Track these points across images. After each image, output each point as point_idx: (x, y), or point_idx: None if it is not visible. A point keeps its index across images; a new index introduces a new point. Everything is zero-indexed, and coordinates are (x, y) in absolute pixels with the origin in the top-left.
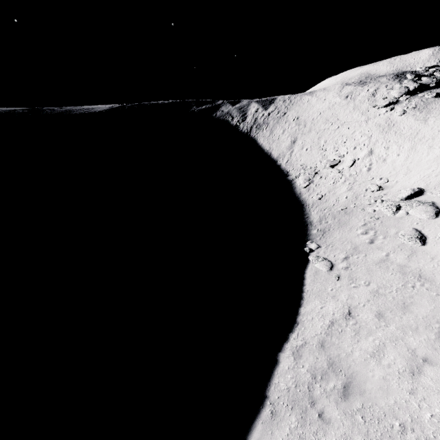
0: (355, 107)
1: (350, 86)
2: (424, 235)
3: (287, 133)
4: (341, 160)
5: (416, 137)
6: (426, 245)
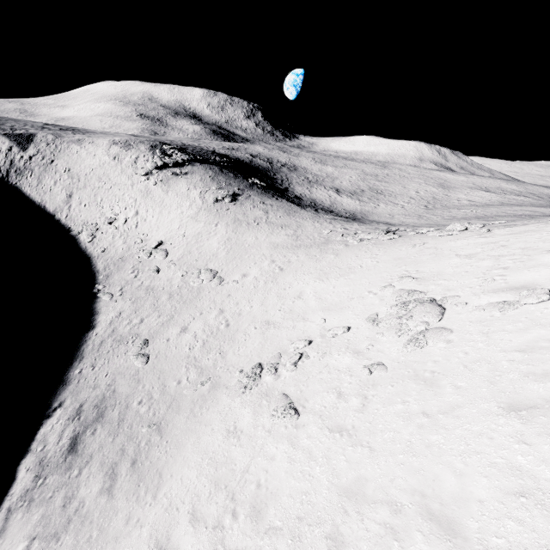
0: (122, 170)
1: (117, 148)
2: (160, 268)
3: (61, 185)
4: (117, 218)
5: (163, 205)
6: (160, 273)
